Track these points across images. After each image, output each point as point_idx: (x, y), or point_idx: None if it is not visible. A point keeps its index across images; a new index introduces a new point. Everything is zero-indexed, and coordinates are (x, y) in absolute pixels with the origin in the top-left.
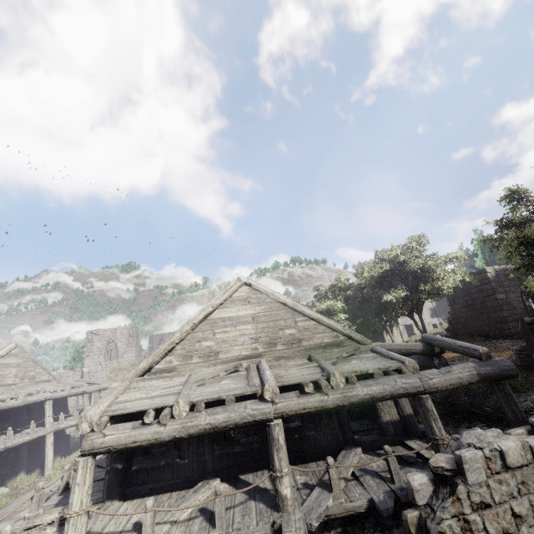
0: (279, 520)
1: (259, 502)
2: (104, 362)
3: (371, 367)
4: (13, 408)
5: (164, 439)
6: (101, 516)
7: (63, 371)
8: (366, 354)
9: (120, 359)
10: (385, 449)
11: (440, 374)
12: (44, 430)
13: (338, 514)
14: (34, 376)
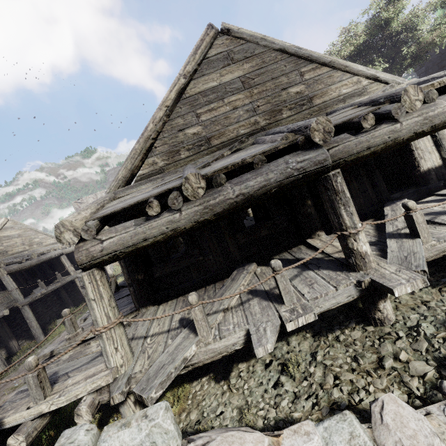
0: (366, 278)
1: (318, 270)
2: None
3: None
4: (33, 266)
5: (184, 227)
6: (140, 322)
7: None
8: None
9: None
10: None
11: None
12: (70, 276)
13: (430, 258)
14: (40, 242)
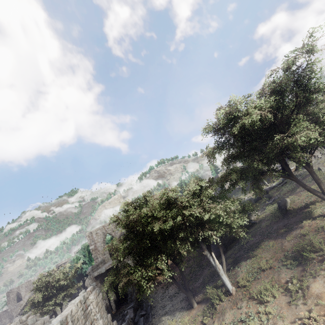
0: None
1: None
2: (17, 303)
3: None
4: None
5: None
6: None
7: (1, 313)
8: None
9: (24, 299)
10: None
11: None
12: None
13: None
14: None
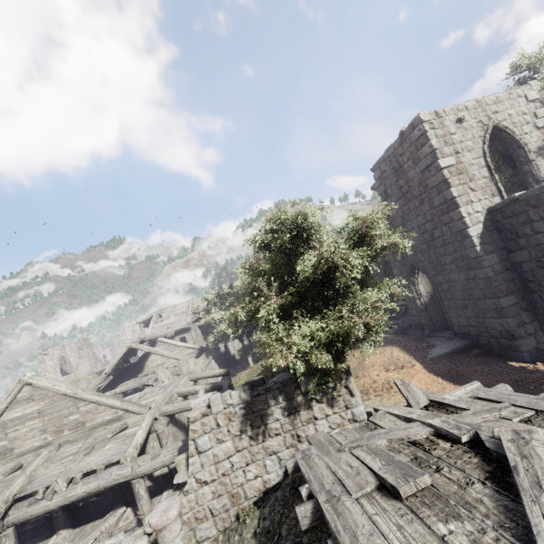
0: None
1: None
2: (62, 377)
3: (97, 463)
4: None
5: None
6: None
7: None
8: (134, 427)
9: (76, 371)
10: (99, 530)
11: (150, 460)
12: None
13: None
14: None
